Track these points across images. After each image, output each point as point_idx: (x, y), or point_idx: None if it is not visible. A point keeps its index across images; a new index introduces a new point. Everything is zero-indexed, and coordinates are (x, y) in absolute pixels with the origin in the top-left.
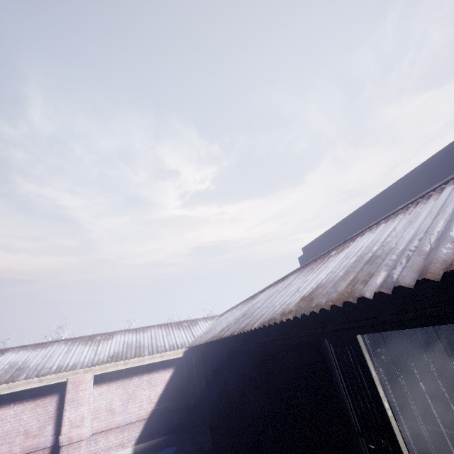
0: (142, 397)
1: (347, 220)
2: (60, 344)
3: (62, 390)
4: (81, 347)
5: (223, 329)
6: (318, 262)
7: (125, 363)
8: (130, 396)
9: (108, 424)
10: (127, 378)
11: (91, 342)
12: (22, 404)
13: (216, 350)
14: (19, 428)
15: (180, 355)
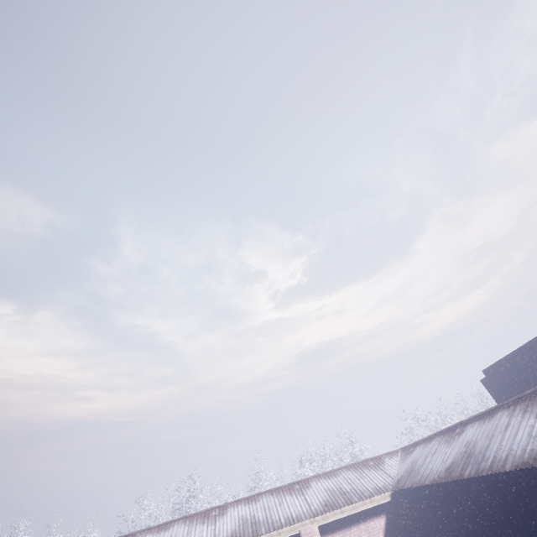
0: None
1: (528, 346)
2: (267, 496)
3: None
4: (289, 498)
5: (448, 469)
6: (527, 402)
7: (342, 511)
8: None
9: None
10: (346, 528)
11: (294, 491)
12: None
13: (451, 490)
14: None
15: (388, 498)
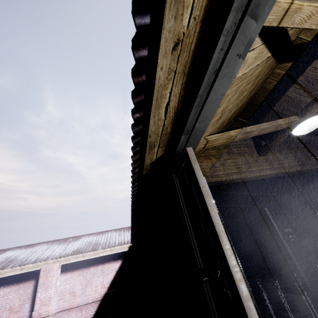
0: (97, 283)
1: None
2: (43, 244)
3: (38, 277)
4: (56, 246)
5: None
6: None
7: (84, 256)
8: (87, 282)
9: (70, 304)
10: (86, 268)
11: (64, 242)
12: (9, 287)
13: (134, 234)
14: (6, 305)
15: (126, 249)
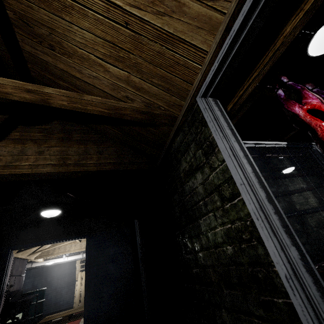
0: None
1: None
2: None
3: None
4: None
5: None
6: None
7: None
8: None
9: None
10: None
11: None
12: None
13: None
14: None
15: None
